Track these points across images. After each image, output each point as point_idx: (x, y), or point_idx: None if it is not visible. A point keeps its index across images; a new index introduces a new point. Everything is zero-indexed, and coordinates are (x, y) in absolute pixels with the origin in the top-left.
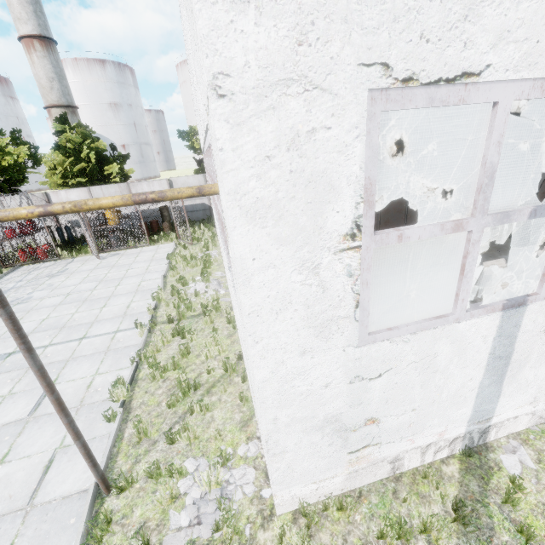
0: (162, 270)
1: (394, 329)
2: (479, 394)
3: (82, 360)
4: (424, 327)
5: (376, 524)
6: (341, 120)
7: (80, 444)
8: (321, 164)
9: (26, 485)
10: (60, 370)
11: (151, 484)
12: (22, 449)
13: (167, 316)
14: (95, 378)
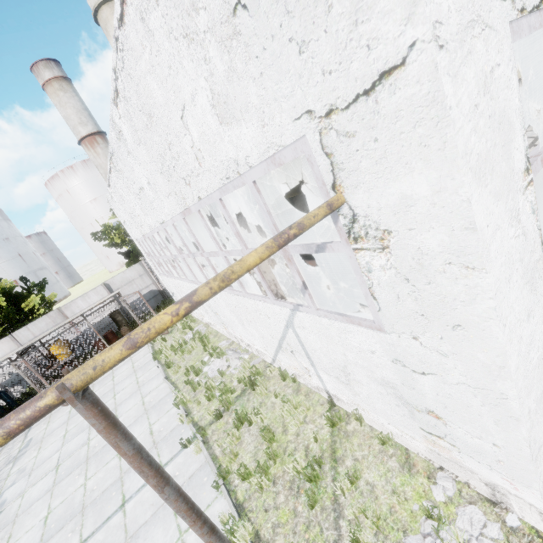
0: (157, 374)
1: None
2: None
3: (146, 531)
4: None
5: None
6: (502, 55)
7: None
8: (501, 103)
9: None
10: None
11: None
12: None
13: (209, 414)
14: (185, 540)
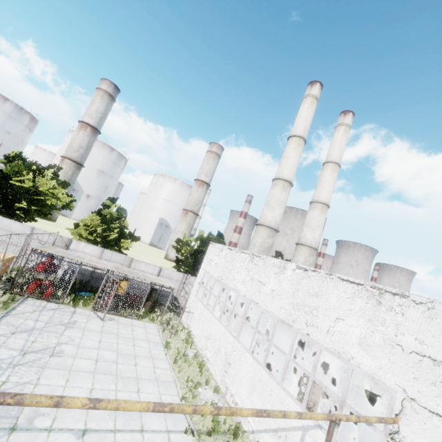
0: (165, 358)
1: None
2: None
3: None
4: None
5: None
6: None
7: None
8: None
9: None
10: None
11: None
12: None
13: (202, 425)
14: None
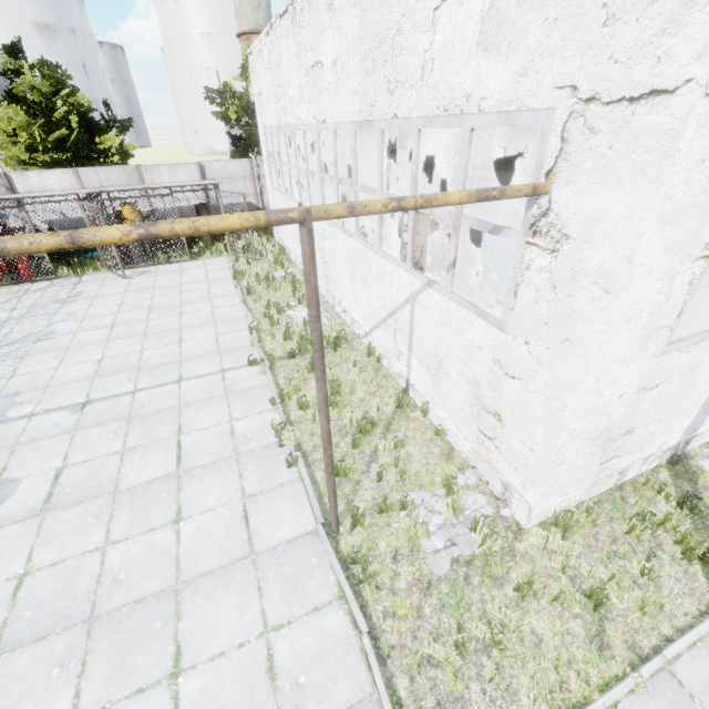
0: (233, 294)
1: (685, 340)
2: (703, 405)
3: (199, 406)
4: (703, 338)
5: (617, 524)
6: None
7: (333, 479)
8: None
9: (234, 536)
10: (177, 418)
11: (380, 519)
12: (196, 504)
13: (282, 350)
14: (234, 424)
